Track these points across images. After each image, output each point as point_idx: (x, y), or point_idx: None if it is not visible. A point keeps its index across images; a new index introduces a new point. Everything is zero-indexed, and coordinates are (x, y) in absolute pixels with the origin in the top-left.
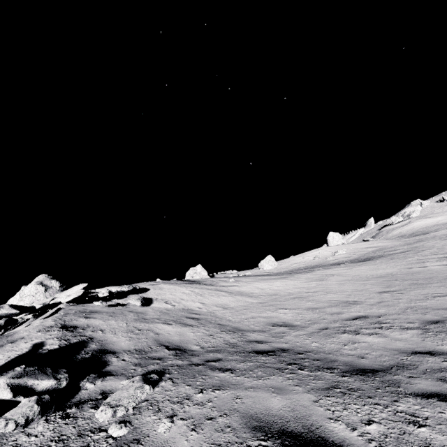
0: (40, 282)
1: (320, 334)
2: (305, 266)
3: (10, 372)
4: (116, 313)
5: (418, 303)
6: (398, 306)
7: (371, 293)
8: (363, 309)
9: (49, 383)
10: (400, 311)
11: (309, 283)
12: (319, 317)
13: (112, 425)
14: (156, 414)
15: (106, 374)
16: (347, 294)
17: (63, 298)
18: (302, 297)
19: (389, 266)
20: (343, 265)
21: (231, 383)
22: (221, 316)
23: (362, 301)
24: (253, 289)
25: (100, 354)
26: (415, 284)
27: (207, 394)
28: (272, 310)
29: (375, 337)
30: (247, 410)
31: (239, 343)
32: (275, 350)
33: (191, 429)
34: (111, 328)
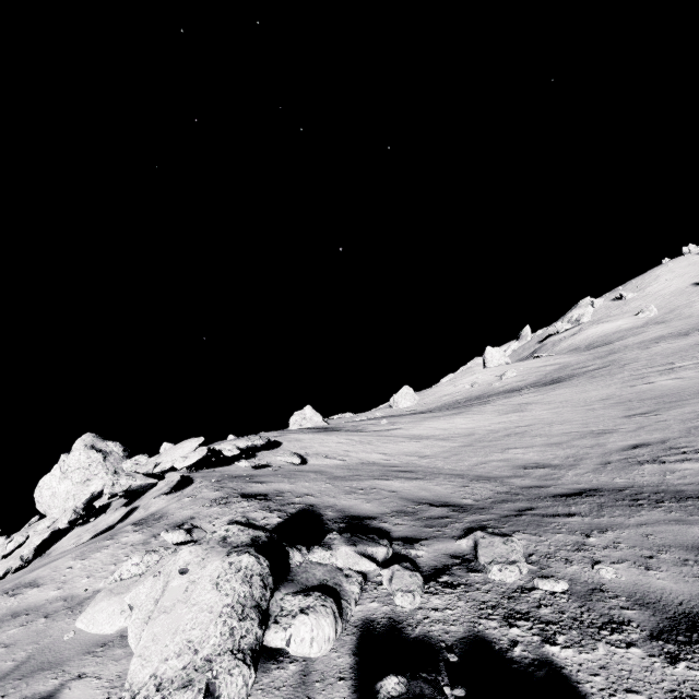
0: (91, 446)
1: (610, 470)
2: (463, 398)
3: (329, 541)
4: (285, 474)
5: (696, 423)
6: (673, 428)
7: (615, 419)
8: (627, 437)
9: (383, 551)
10: (683, 433)
11: (508, 416)
12: (577, 452)
13: (538, 582)
14: (572, 564)
15: (409, 539)
16: (581, 423)
17: (180, 462)
18: (519, 434)
19: (599, 386)
20: (527, 390)
21: (606, 524)
22: (431, 466)
23: (613, 429)
24: (431, 431)
25: (356, 521)
26: (664, 403)
27: (601, 538)
28: (498, 452)
29: (693, 463)
30: (680, 543)
31: (515, 491)
32: (581, 491)
33: (644, 569)
34: (318, 491)
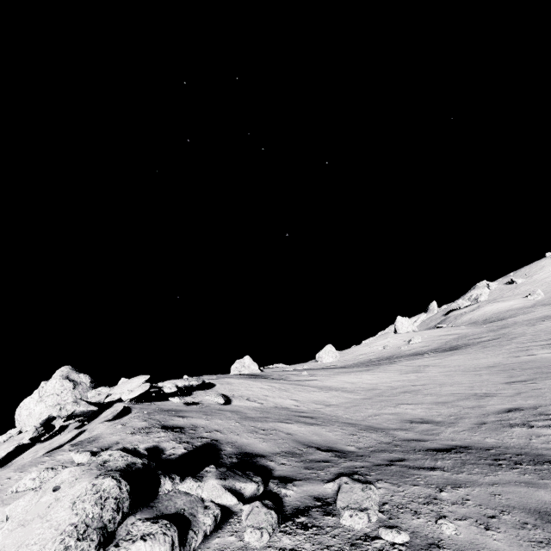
0: (66, 376)
1: (484, 429)
2: (376, 357)
3: (205, 473)
4: (207, 411)
5: None
6: (546, 396)
7: (497, 384)
8: (505, 401)
9: (252, 487)
10: None
11: (407, 376)
12: (459, 412)
13: (382, 531)
14: (419, 516)
15: (286, 479)
16: (467, 386)
17: (126, 394)
18: (414, 391)
19: (489, 355)
20: (428, 355)
21: (461, 480)
22: (333, 414)
23: (494, 393)
24: (341, 383)
25: (248, 458)
26: (542, 373)
27: (452, 493)
28: (391, 406)
29: None
30: (524, 505)
31: (396, 442)
32: (453, 447)
33: (483, 528)
34: (226, 428)
